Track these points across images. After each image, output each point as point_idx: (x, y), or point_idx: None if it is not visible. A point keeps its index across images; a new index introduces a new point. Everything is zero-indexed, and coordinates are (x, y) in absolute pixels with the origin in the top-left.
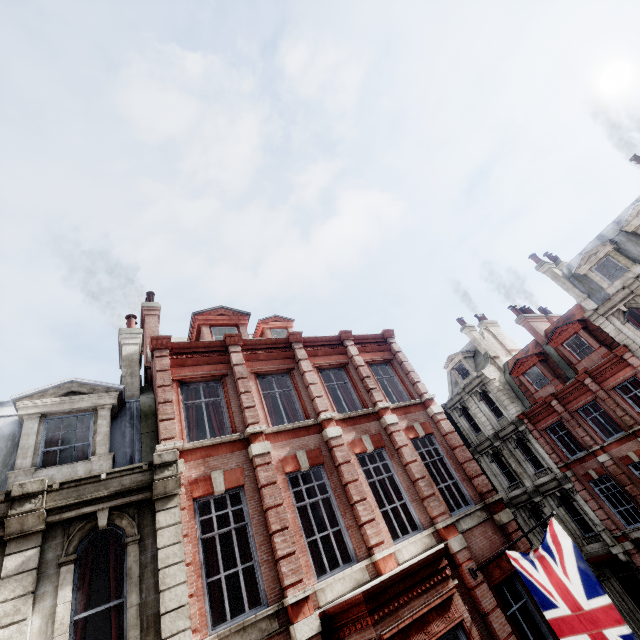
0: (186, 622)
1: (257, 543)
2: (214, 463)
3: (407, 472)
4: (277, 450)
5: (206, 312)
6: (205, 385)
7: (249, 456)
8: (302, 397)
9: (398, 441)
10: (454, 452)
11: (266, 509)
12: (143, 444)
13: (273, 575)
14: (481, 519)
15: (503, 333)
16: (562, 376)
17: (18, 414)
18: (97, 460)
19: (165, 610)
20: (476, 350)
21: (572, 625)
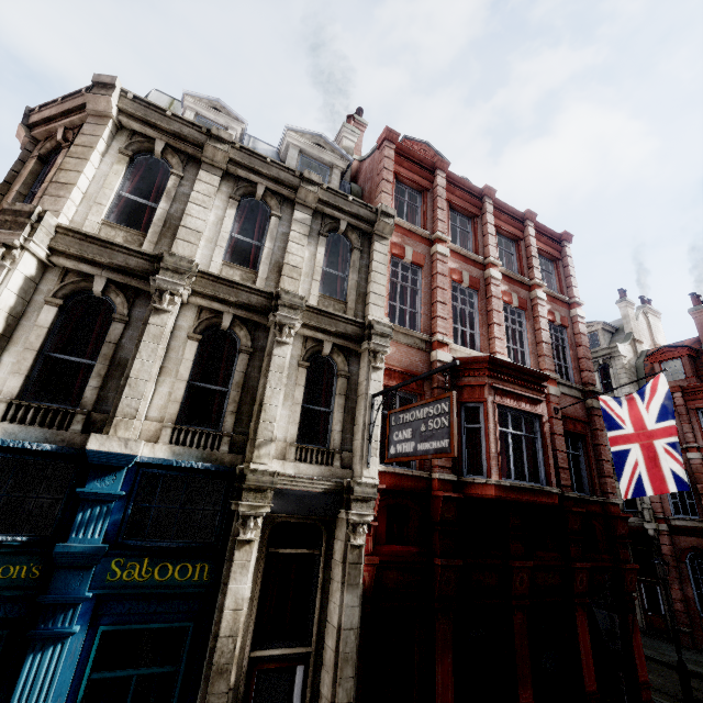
0: (382, 304)
1: (423, 302)
2: (408, 242)
3: (535, 335)
4: (450, 261)
5: (414, 141)
6: (408, 191)
7: (431, 252)
8: (478, 240)
9: (540, 311)
10: (577, 349)
11: (435, 288)
12: None
13: (428, 324)
14: (576, 396)
15: (660, 327)
16: (702, 378)
17: (288, 140)
18: None
19: (372, 291)
20: (620, 328)
21: (629, 439)
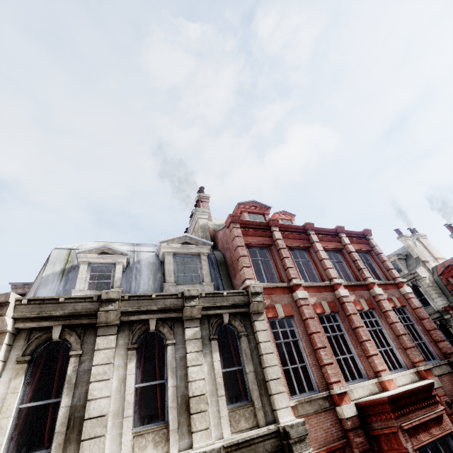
0: (283, 388)
1: (308, 352)
2: (275, 299)
3: (392, 328)
4: (309, 298)
5: (245, 203)
6: (258, 249)
7: (294, 298)
8: (318, 266)
9: (385, 306)
10: (422, 321)
11: (310, 333)
12: (223, 280)
13: (320, 374)
14: (447, 371)
15: (431, 244)
16: None
17: (163, 251)
18: (206, 285)
19: (270, 378)
20: (408, 254)
21: None
